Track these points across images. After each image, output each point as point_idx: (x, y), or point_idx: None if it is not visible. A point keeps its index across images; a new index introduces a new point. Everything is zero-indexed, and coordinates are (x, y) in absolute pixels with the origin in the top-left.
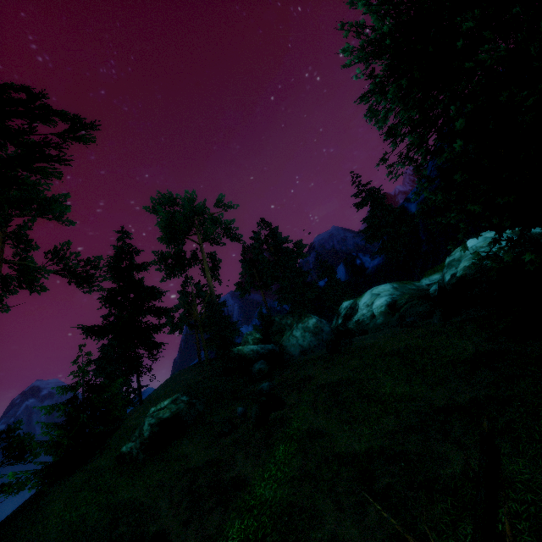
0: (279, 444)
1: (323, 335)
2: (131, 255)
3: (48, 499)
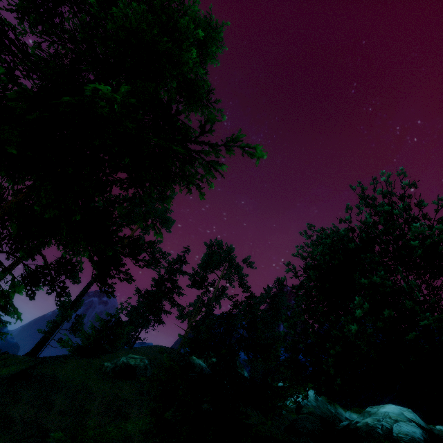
0: None
1: None
2: (182, 263)
3: (69, 361)
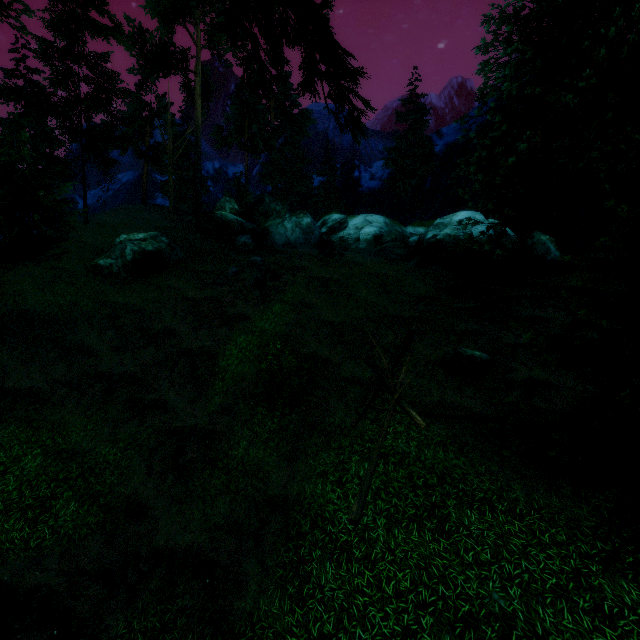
0: (276, 303)
1: (312, 238)
2: None
3: None
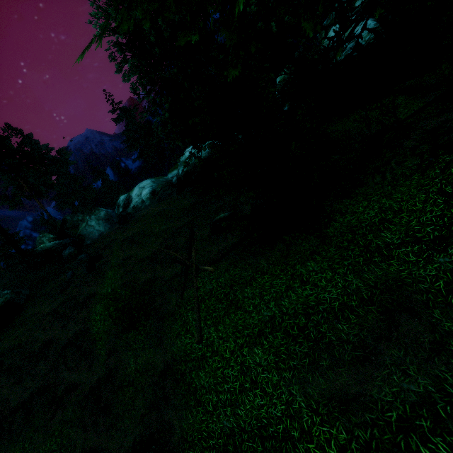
0: (108, 272)
1: (113, 219)
2: None
3: None
